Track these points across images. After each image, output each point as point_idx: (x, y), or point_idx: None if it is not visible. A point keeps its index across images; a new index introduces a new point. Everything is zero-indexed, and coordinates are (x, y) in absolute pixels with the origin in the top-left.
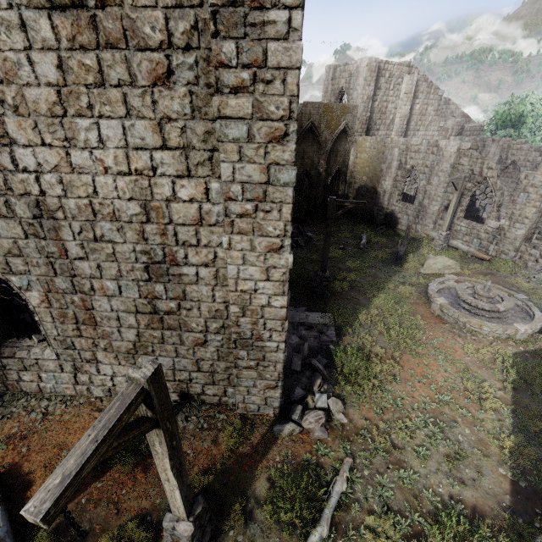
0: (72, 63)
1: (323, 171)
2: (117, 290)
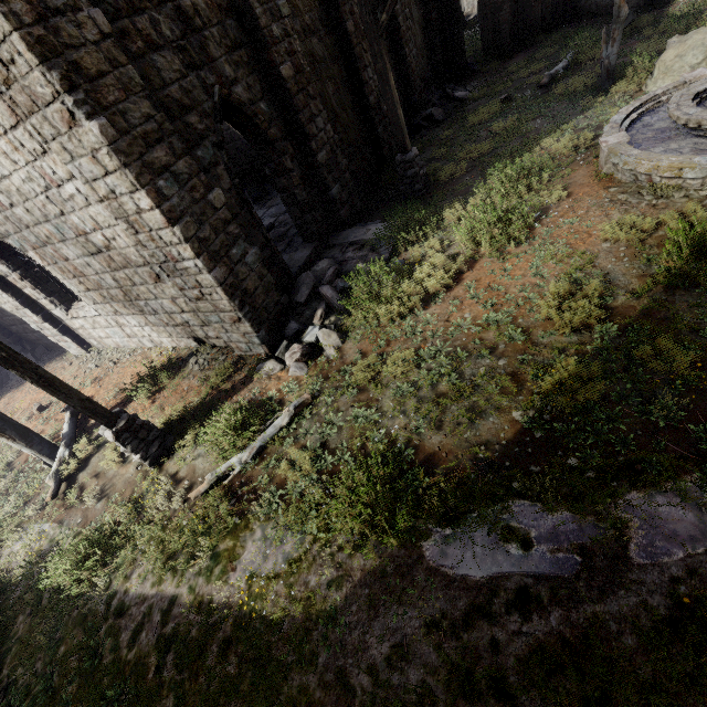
0: None
1: None
2: (60, 233)
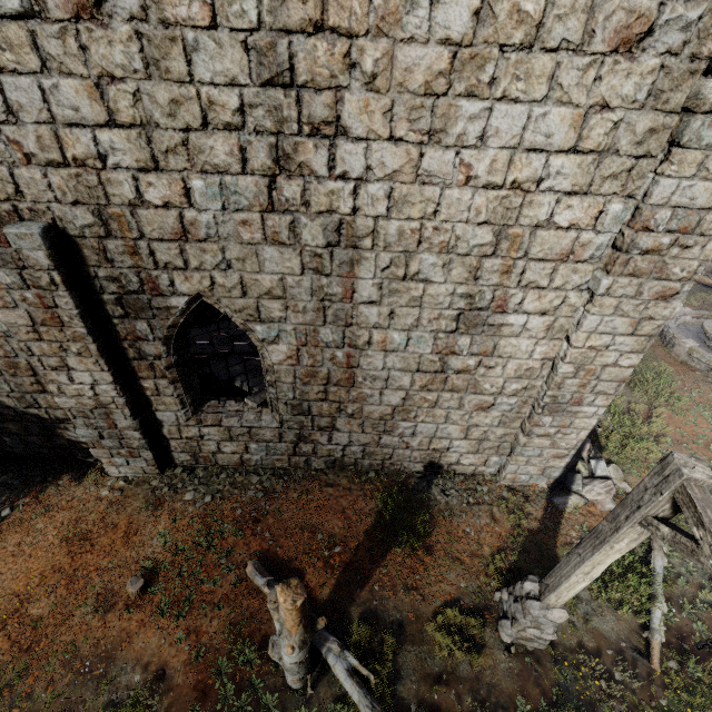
0: (501, 8)
1: None
2: (403, 344)
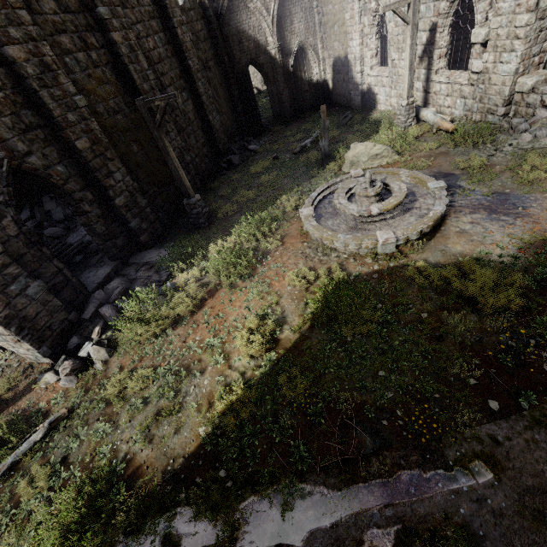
0: None
1: (277, 52)
2: None
